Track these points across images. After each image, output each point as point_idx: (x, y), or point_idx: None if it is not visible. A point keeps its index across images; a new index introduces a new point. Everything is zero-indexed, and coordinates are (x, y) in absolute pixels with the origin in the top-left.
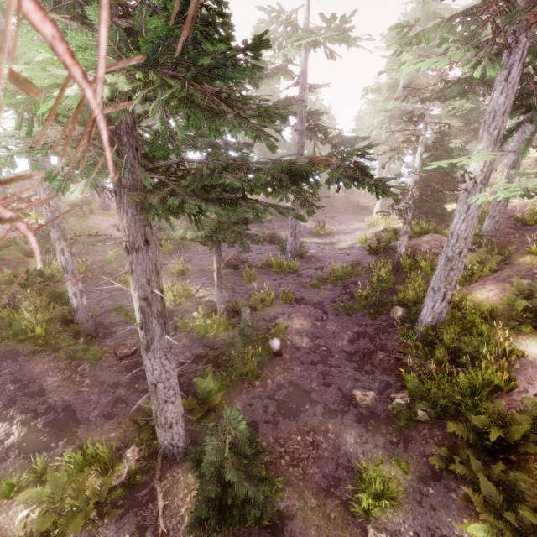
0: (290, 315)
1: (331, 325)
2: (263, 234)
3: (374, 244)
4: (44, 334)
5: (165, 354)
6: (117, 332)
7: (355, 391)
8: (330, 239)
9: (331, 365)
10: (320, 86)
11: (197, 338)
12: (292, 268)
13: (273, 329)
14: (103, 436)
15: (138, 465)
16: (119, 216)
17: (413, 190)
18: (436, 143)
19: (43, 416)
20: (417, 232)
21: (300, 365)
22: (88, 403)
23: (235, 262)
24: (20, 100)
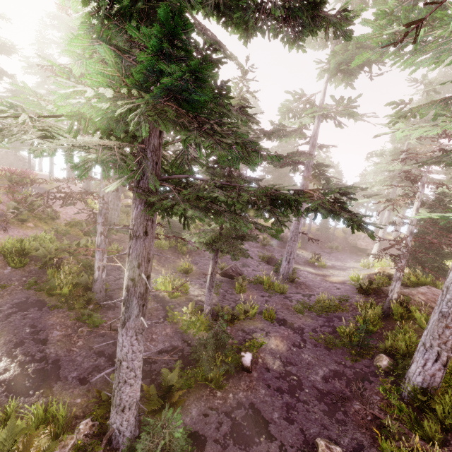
0: (268, 333)
1: (306, 355)
2: (262, 254)
3: (366, 284)
4: (68, 294)
5: (136, 334)
6: (119, 307)
7: (318, 439)
8: (323, 271)
9: (298, 398)
10: (328, 145)
11: (180, 331)
12: (280, 289)
13: (249, 342)
14: (68, 398)
15: (84, 440)
16: (132, 209)
17: (408, 239)
18: (436, 202)
19: (36, 363)
20: (413, 282)
21: (266, 388)
22: (73, 362)
23: (232, 272)
24: (71, 113)
